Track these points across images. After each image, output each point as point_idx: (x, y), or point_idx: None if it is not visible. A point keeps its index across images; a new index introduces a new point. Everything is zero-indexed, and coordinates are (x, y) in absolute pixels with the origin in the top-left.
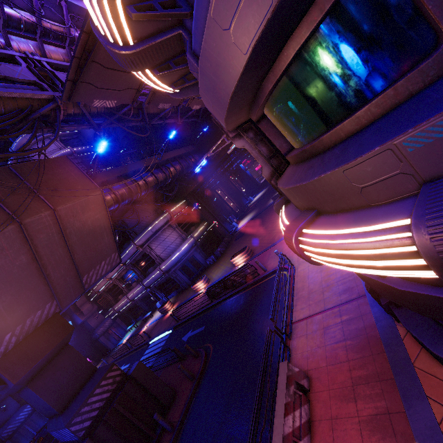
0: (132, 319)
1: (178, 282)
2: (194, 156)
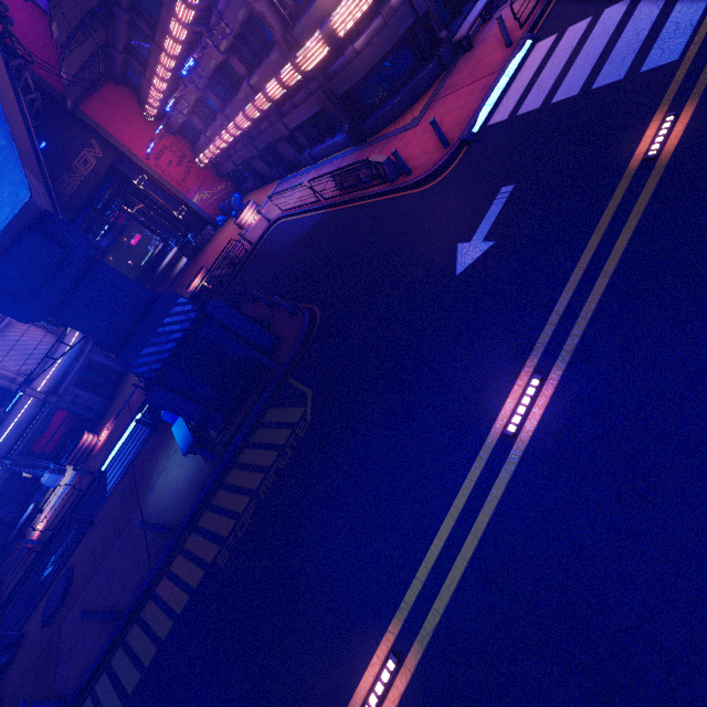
0: None
1: (83, 409)
2: None
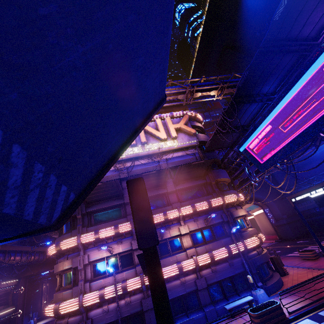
0: None
1: None
2: None
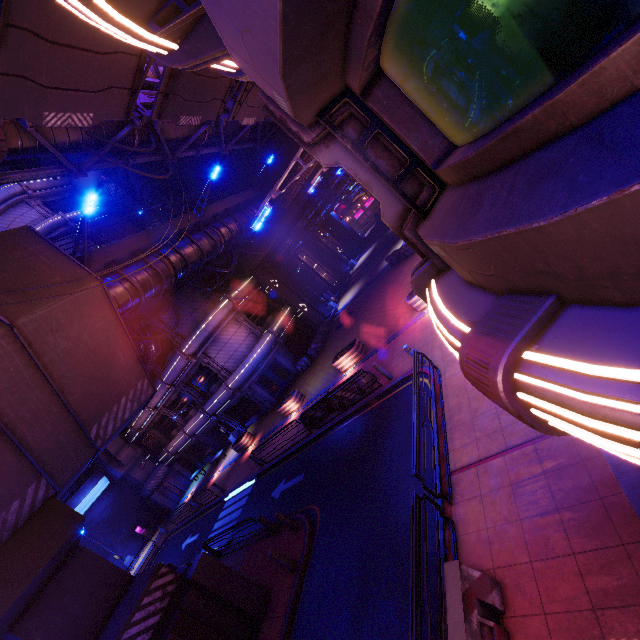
0: (197, 462)
1: (258, 402)
2: (257, 205)
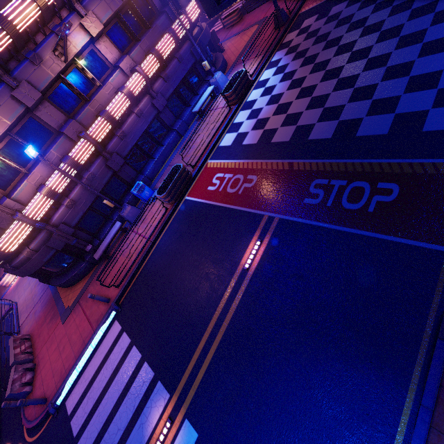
0: None
1: None
2: None
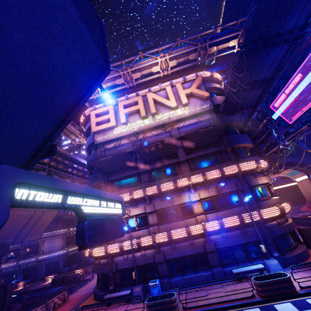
0: None
1: (39, 272)
2: None
